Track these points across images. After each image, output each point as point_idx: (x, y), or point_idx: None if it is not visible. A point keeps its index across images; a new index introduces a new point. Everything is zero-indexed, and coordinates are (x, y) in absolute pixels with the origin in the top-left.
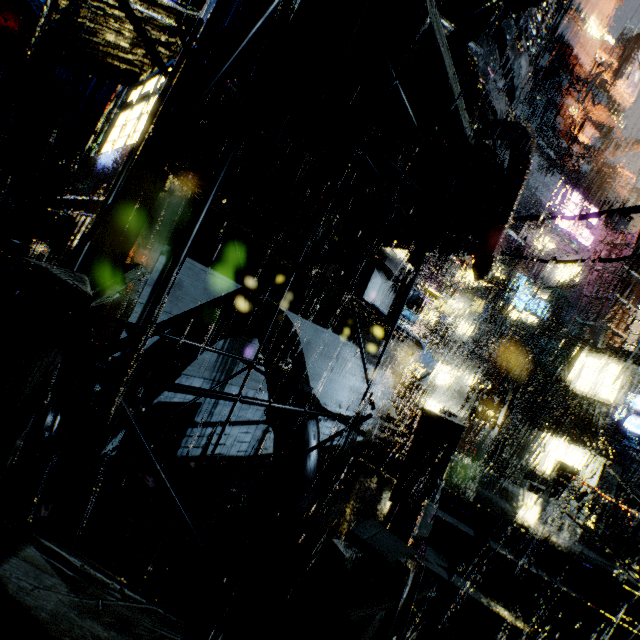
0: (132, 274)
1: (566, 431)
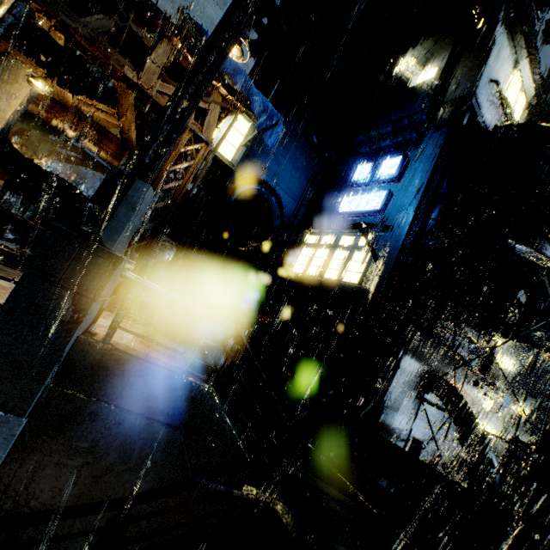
0: (398, 370)
1: None
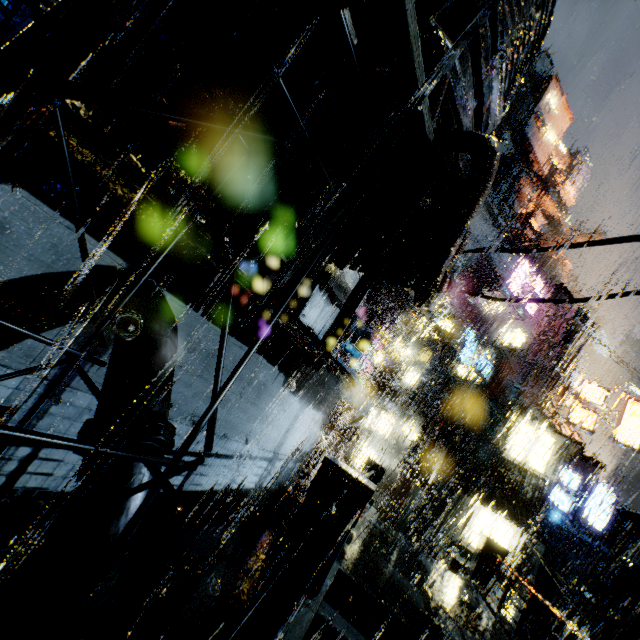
0: None
1: (495, 500)
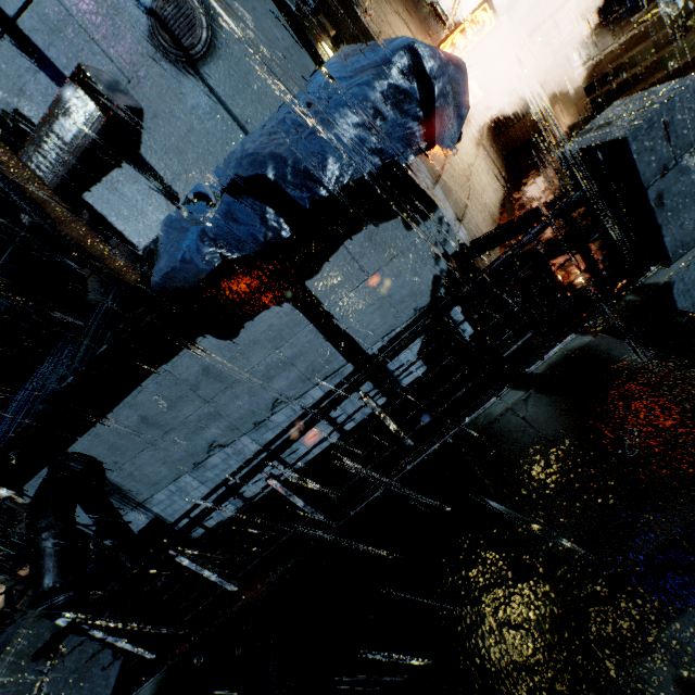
0: None
1: None
